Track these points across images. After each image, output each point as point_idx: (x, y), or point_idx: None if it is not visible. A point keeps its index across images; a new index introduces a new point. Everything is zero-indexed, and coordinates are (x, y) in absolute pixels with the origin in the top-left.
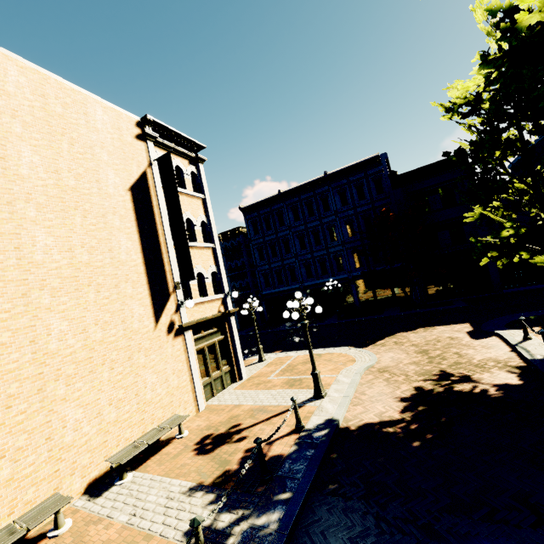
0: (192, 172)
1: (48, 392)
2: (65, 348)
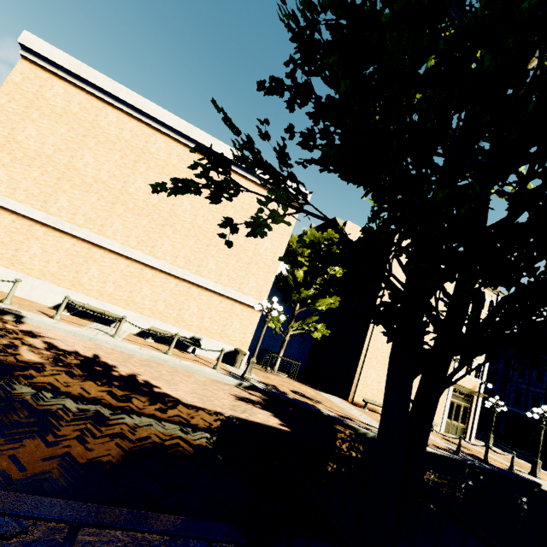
0: (491, 299)
1: None
2: None
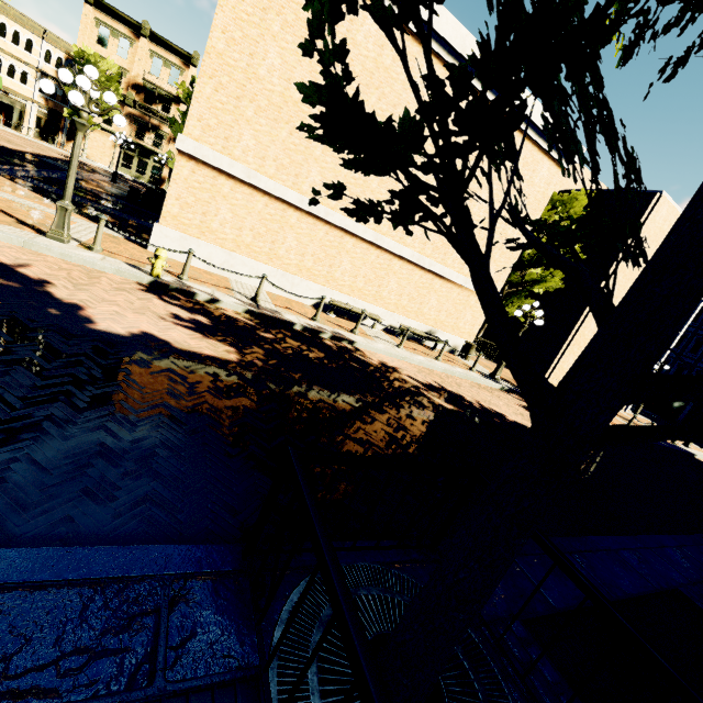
0: None
1: None
2: None
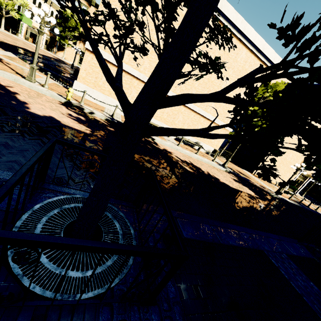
0: None
1: (280, 164)
2: (287, 159)
